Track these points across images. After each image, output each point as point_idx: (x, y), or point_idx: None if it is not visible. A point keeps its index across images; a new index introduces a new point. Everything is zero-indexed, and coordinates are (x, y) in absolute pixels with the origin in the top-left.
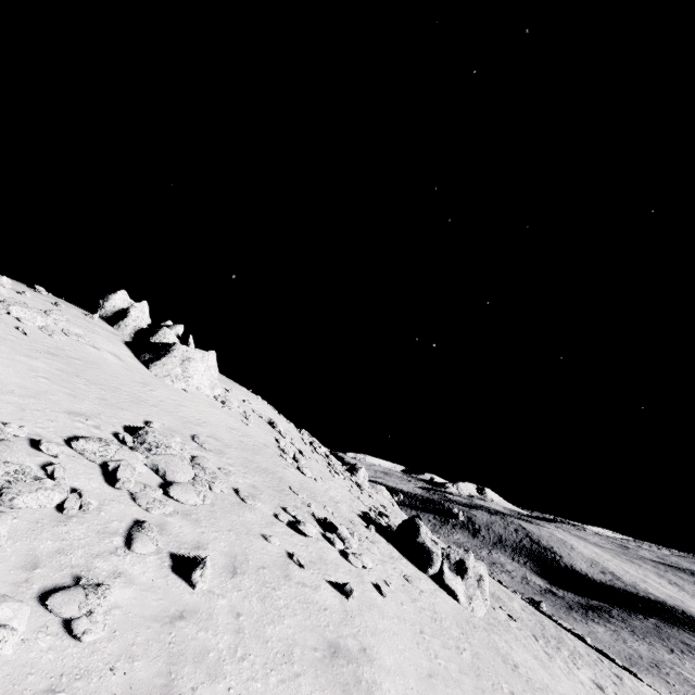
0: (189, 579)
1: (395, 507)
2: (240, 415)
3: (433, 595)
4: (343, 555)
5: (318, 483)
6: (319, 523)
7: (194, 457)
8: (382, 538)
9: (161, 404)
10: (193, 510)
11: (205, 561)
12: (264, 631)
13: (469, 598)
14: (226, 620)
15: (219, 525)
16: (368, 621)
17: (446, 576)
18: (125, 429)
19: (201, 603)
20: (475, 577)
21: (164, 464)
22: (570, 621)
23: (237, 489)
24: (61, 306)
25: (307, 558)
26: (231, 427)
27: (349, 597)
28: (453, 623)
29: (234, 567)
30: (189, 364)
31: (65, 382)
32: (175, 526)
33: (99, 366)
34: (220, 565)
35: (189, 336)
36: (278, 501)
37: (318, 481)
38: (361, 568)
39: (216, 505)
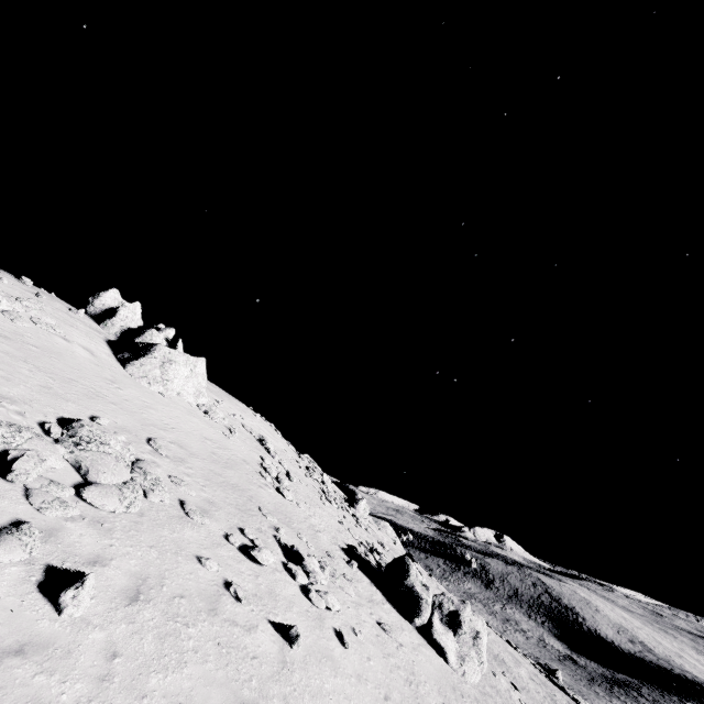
0: (57, 601)
1: (398, 546)
2: (224, 427)
3: (415, 651)
4: (305, 591)
5: (300, 508)
6: (285, 552)
7: (139, 460)
8: (366, 576)
9: (123, 403)
10: (110, 518)
11: (85, 580)
12: (145, 681)
13: (461, 659)
14: (91, 661)
15: (140, 538)
16: (312, 678)
17: (436, 628)
18: (59, 420)
19: (62, 634)
20: (470, 633)
21: (90, 461)
22: (591, 697)
23: (183, 501)
24: (42, 297)
25: (252, 591)
26: (207, 437)
27: (293, 645)
28: (434, 689)
29: (137, 592)
30: (170, 366)
31: (4, 364)
32: (73, 533)
33: (61, 356)
34: (118, 587)
35: (178, 340)
36: (237, 521)
37: (300, 506)
38: (324, 609)
39: (146, 516)
